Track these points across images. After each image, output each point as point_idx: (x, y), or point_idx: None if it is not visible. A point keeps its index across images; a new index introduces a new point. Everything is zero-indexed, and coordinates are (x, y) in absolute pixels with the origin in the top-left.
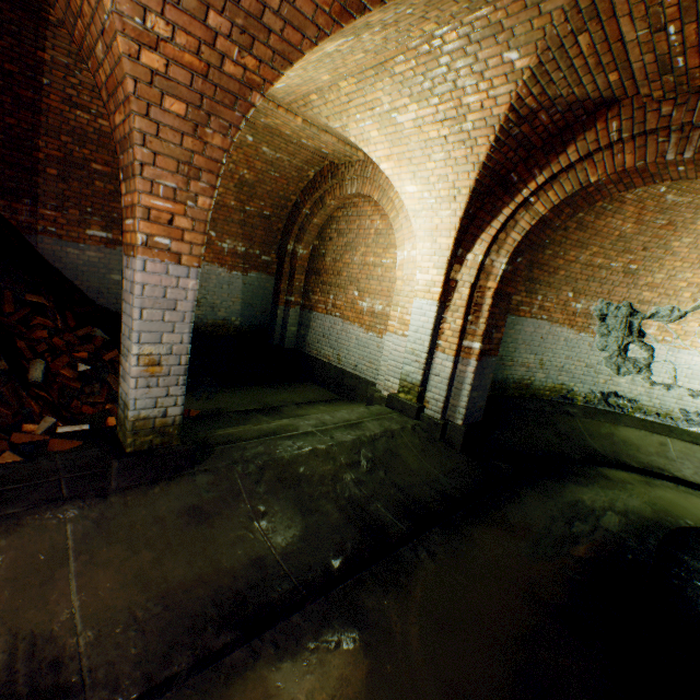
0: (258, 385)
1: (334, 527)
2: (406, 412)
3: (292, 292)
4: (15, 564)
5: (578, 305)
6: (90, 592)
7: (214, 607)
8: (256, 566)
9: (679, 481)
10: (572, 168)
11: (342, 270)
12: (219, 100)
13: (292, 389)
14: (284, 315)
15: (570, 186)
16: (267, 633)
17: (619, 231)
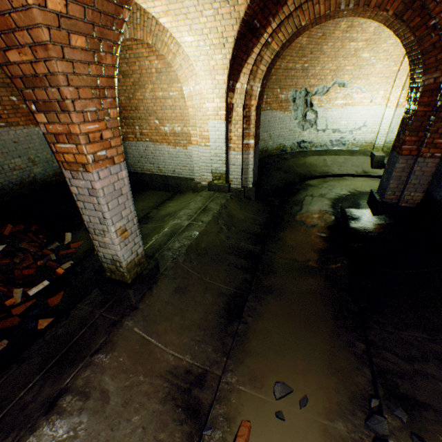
0: None
1: (235, 263)
2: (222, 191)
3: None
4: (130, 357)
5: (282, 96)
6: (170, 345)
7: (222, 318)
8: (221, 295)
9: (334, 176)
10: (291, 16)
11: (139, 106)
12: (103, 24)
13: (140, 199)
14: None
15: (291, 29)
16: (243, 315)
17: (300, 44)
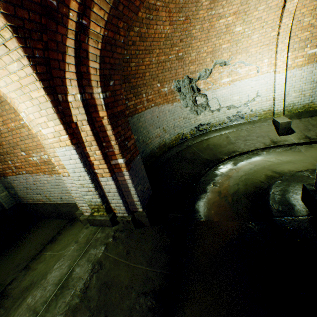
0: None
1: None
2: (105, 225)
3: None
4: None
5: (165, 89)
6: None
7: None
8: None
9: (242, 153)
10: None
11: (0, 141)
12: None
13: (26, 242)
14: None
15: None
16: None
17: (164, 33)
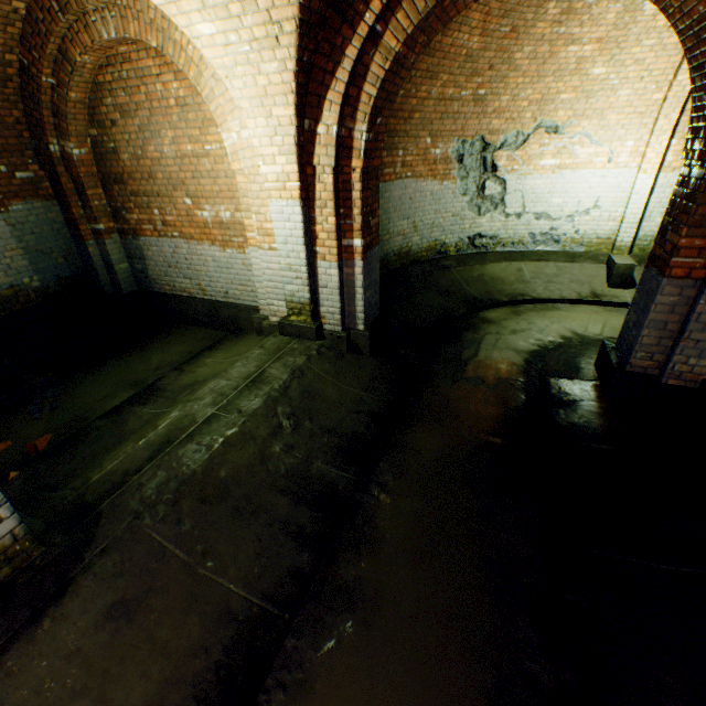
0: (115, 358)
1: (286, 519)
2: (305, 336)
3: (96, 217)
4: None
5: (437, 151)
6: None
7: (201, 705)
8: (224, 621)
9: (536, 301)
10: None
11: (155, 171)
12: None
13: (162, 346)
14: (102, 252)
15: (423, 1)
16: (268, 680)
17: (467, 49)
